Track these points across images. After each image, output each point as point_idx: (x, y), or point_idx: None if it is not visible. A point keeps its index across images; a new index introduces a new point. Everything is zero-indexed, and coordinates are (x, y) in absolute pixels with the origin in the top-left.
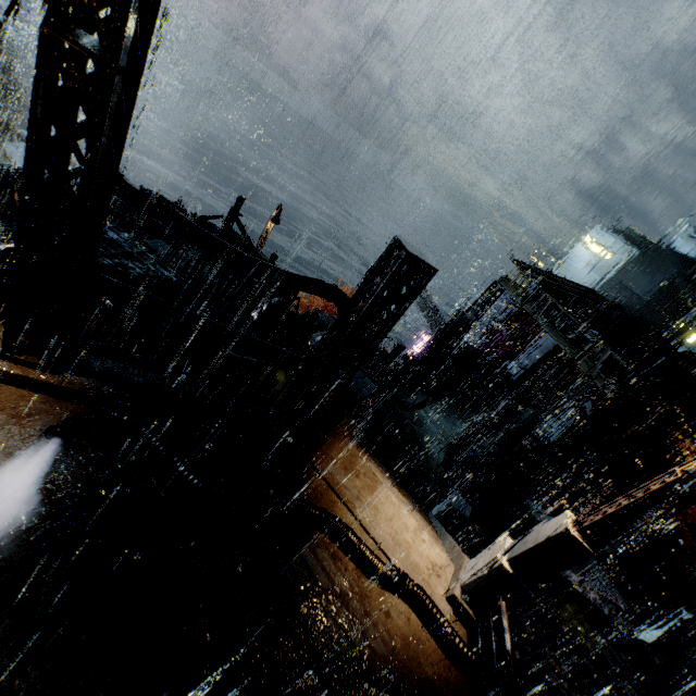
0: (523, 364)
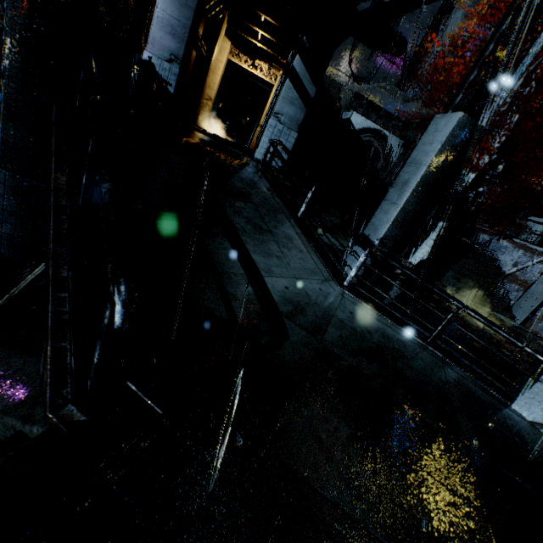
0: (169, 52)
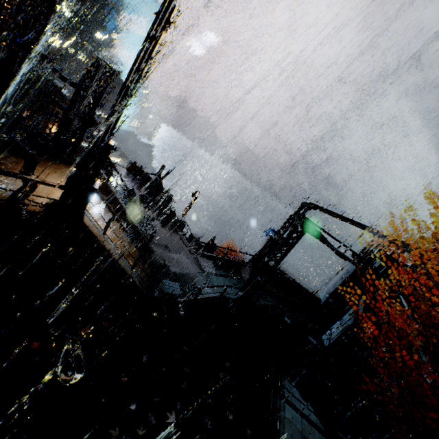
0: (329, 291)
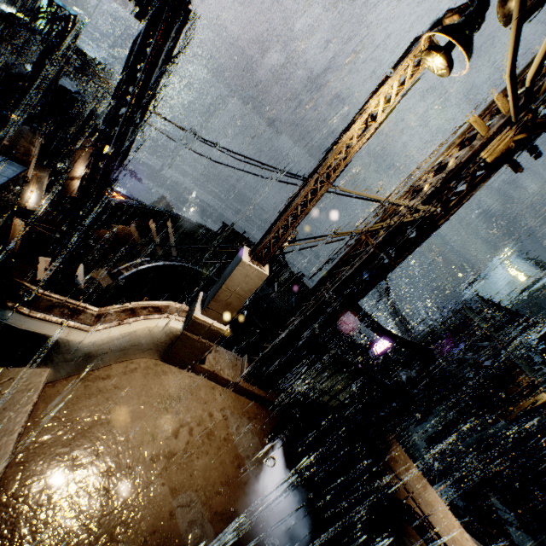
0: None
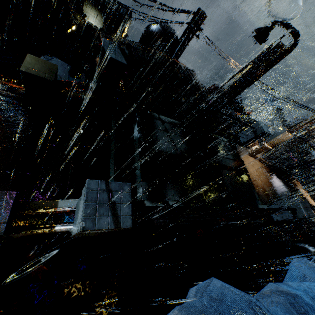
0: None
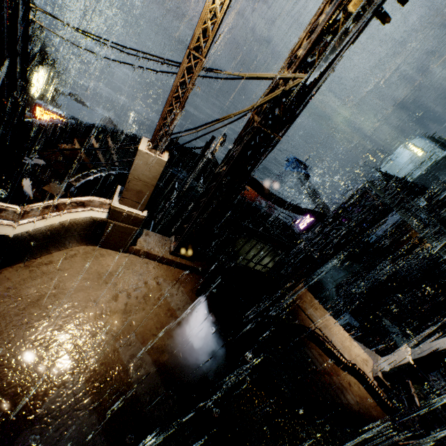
0: (377, 234)
